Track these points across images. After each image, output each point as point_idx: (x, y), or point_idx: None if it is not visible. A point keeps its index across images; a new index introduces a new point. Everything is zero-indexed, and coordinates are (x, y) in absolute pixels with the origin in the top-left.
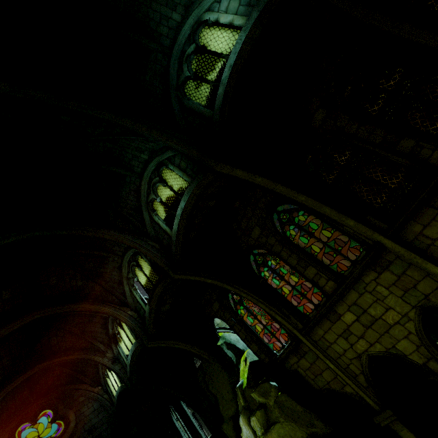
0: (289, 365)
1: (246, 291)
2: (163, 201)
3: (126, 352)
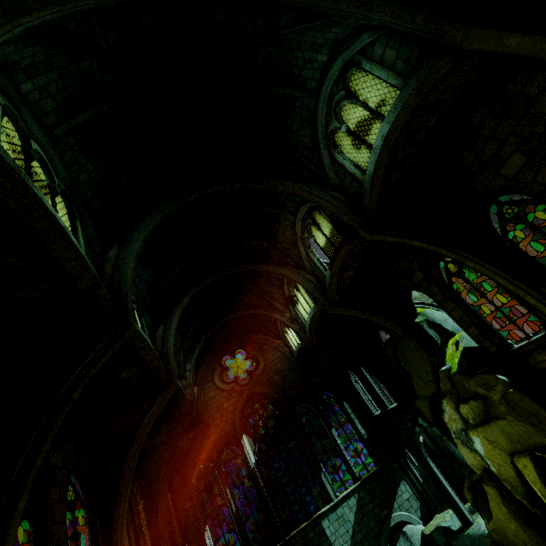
0: (534, 361)
1: (475, 260)
2: (351, 130)
3: (303, 314)
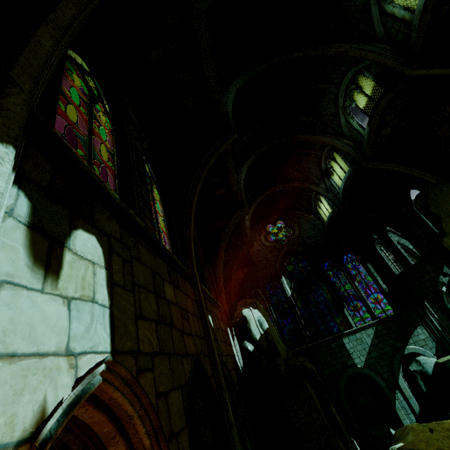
0: None
1: None
2: None
3: (337, 183)
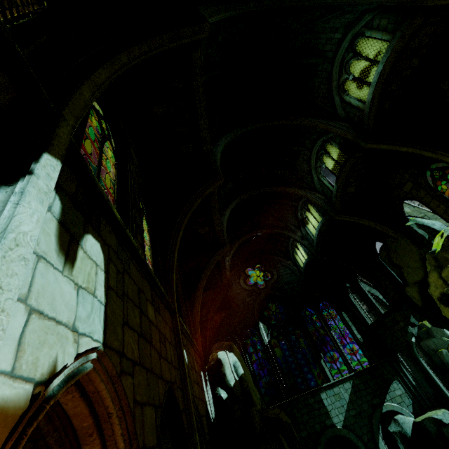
0: None
1: None
2: (356, 77)
3: (312, 232)
